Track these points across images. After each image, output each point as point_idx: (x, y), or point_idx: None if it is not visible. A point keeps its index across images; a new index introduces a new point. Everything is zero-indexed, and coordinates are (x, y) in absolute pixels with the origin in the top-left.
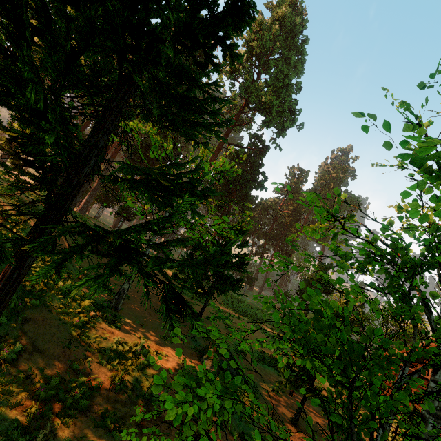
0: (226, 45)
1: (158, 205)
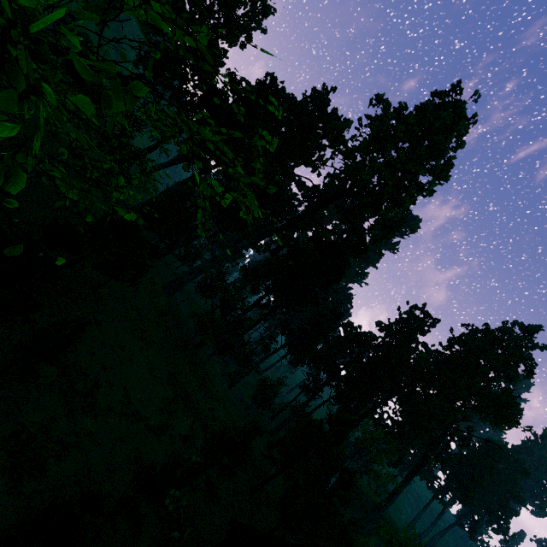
0: None
1: None
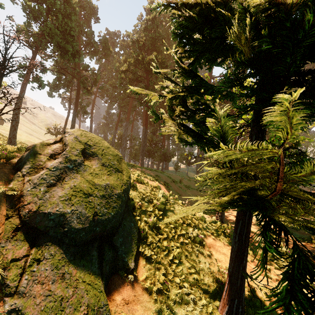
0: None
1: None
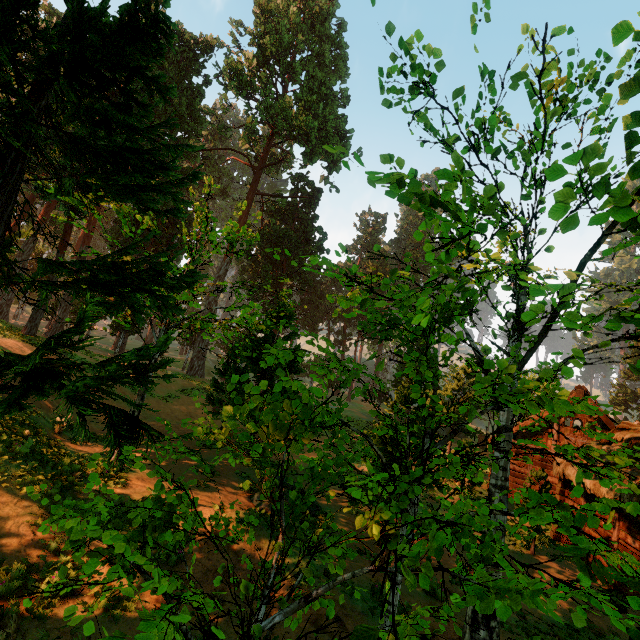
0: (146, 76)
1: (107, 309)
